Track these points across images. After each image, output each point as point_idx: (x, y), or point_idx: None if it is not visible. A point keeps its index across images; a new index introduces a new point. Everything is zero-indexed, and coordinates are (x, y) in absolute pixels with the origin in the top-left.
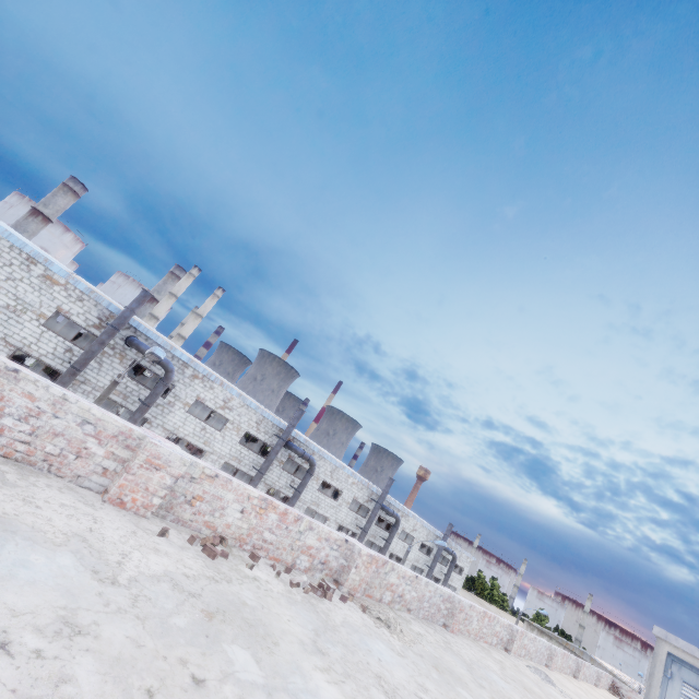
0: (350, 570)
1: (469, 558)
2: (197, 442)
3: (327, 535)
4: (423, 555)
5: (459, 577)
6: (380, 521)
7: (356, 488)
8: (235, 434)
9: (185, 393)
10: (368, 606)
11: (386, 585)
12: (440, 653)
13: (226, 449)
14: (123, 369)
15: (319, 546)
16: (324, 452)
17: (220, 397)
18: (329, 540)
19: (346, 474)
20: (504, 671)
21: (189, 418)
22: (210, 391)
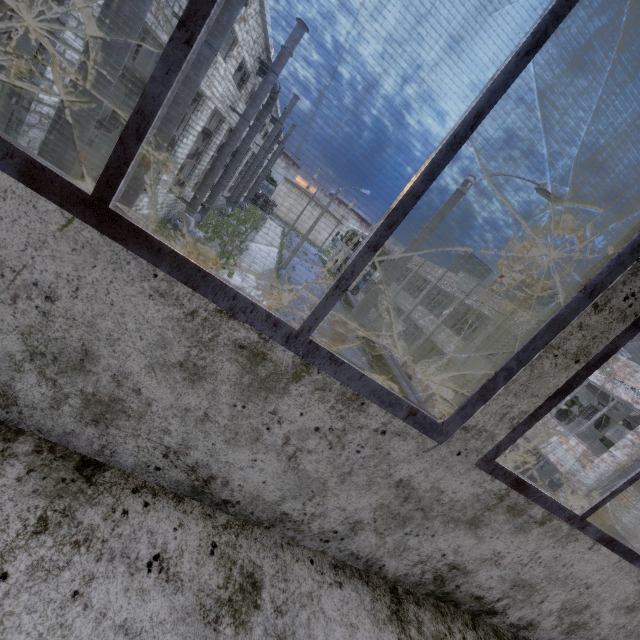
0: None
1: None
2: (203, 86)
3: None
4: None
5: None
6: None
7: None
8: (234, 64)
9: None
10: None
11: None
12: None
13: (221, 89)
14: None
15: None
16: None
17: None
18: None
19: None
20: None
21: None
22: None
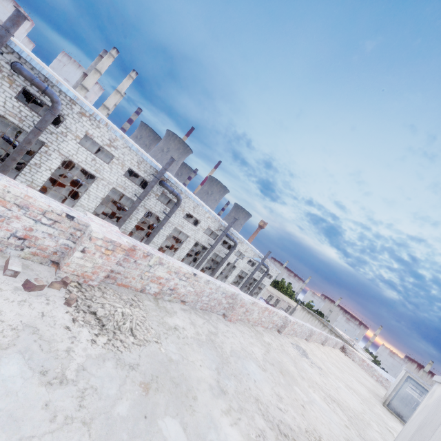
0: (72, 254)
1: (277, 271)
2: (89, 169)
3: (20, 200)
4: (249, 266)
5: (268, 280)
6: (226, 244)
7: (210, 221)
8: (120, 168)
9: (75, 127)
10: (93, 297)
11: (150, 278)
12: (187, 352)
13: (113, 178)
14: (14, 94)
15: (4, 213)
16: (189, 193)
17: (106, 136)
18: (27, 208)
19: (204, 211)
20: (267, 355)
21: (81, 149)
22: (97, 129)
